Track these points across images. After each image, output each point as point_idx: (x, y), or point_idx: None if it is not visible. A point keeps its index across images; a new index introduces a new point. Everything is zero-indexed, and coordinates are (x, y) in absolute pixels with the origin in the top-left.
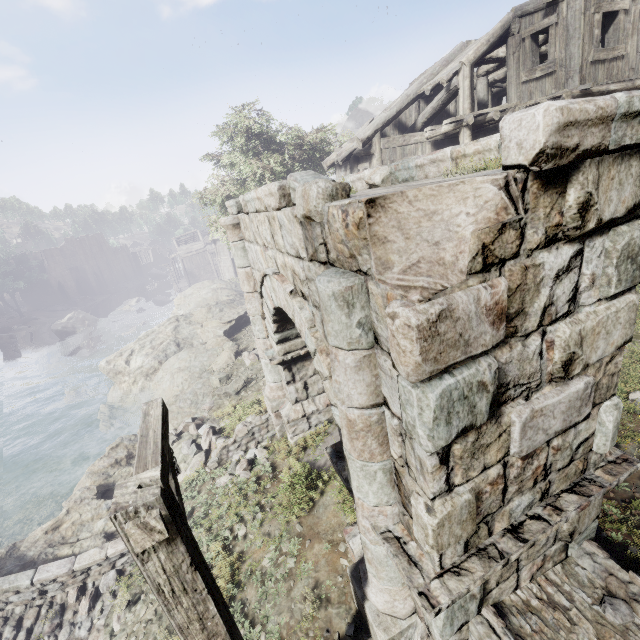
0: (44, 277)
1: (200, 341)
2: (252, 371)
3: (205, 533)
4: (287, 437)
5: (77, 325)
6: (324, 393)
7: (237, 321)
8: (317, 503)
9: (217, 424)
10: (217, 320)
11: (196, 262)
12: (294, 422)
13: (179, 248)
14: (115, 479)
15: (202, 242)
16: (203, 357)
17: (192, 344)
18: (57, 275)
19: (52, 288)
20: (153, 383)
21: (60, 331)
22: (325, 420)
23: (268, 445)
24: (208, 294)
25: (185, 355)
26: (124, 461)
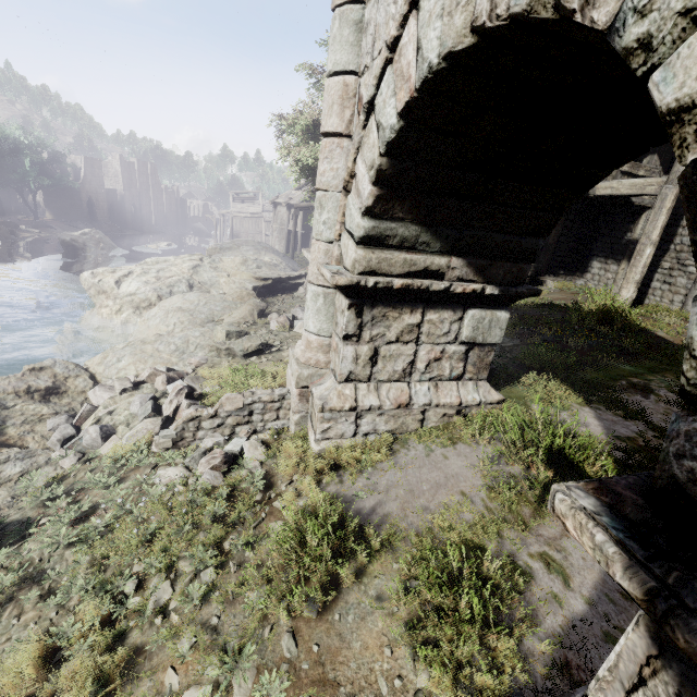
0: (75, 185)
1: (220, 292)
2: (276, 337)
3: (89, 568)
4: (306, 438)
5: (89, 243)
6: (399, 383)
7: (274, 282)
8: (344, 595)
9: (199, 386)
10: (250, 272)
11: (247, 226)
12: (332, 414)
13: (233, 204)
14: (11, 414)
15: (261, 206)
16: (216, 306)
17: (209, 292)
18: (91, 189)
19: (80, 201)
20: (141, 319)
21: (67, 242)
22: (385, 431)
23: (269, 441)
24: (249, 251)
25: (194, 297)
26: (41, 394)
